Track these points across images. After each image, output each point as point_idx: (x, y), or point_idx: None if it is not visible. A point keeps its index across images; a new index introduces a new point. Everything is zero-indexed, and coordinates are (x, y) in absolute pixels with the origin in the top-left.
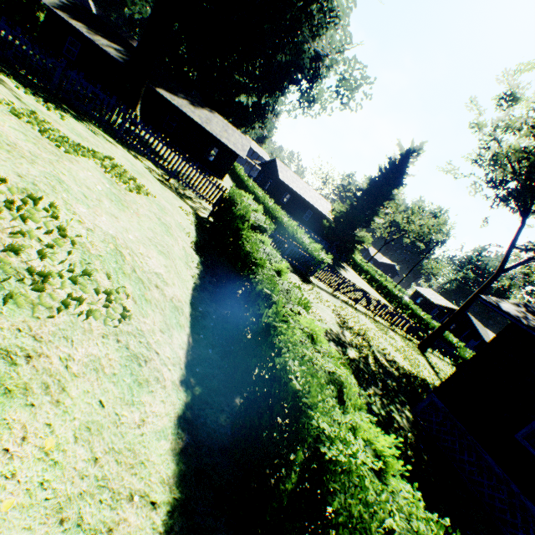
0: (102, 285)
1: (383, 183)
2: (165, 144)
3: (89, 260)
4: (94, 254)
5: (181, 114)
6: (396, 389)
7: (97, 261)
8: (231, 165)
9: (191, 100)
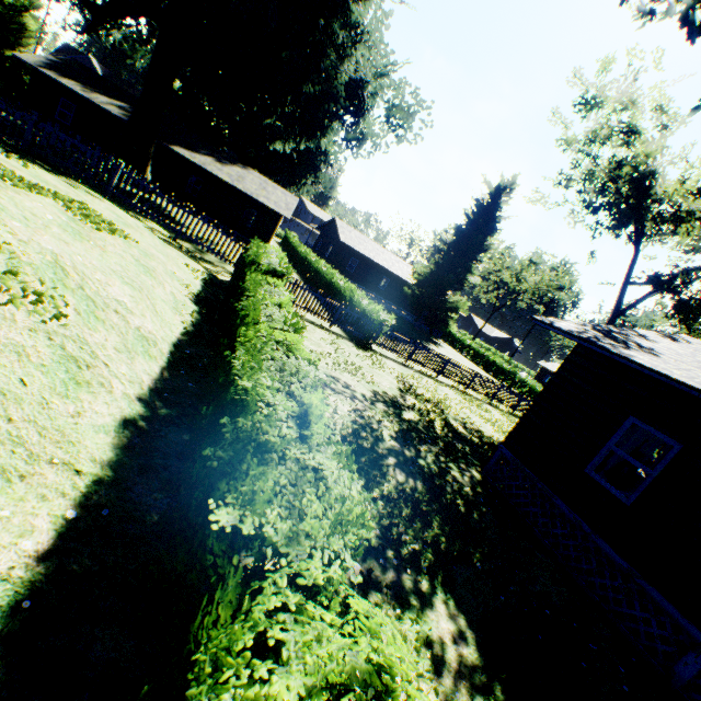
0: (33, 288)
1: (472, 231)
2: (166, 196)
3: (18, 265)
4: (25, 261)
5: (206, 173)
6: (468, 452)
7: (29, 267)
8: (275, 229)
9: (217, 157)
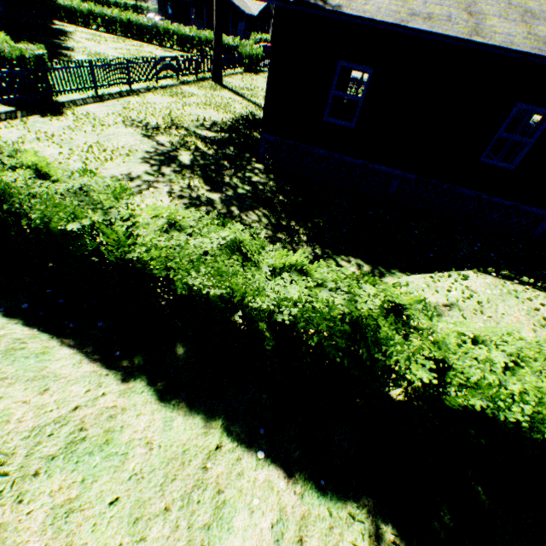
0: None
1: None
2: None
3: None
4: None
5: None
6: (237, 152)
7: None
8: None
9: None
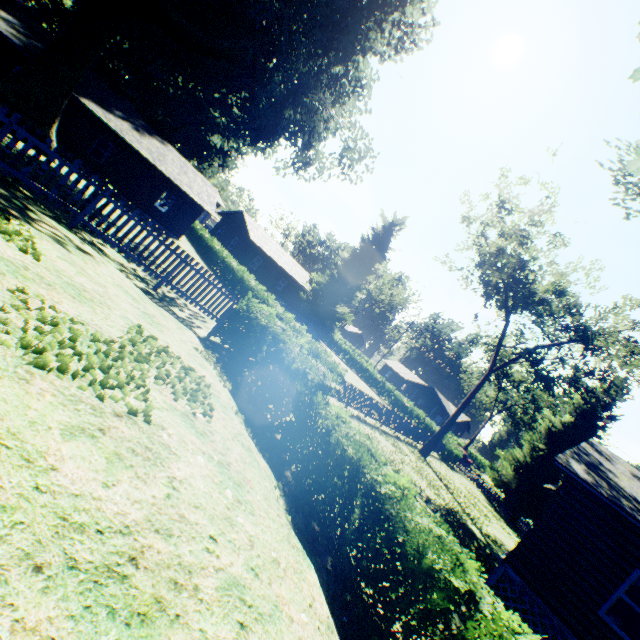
0: None
1: (367, 256)
2: (159, 237)
3: None
4: None
5: (120, 141)
6: None
7: None
8: (194, 220)
9: (133, 122)
